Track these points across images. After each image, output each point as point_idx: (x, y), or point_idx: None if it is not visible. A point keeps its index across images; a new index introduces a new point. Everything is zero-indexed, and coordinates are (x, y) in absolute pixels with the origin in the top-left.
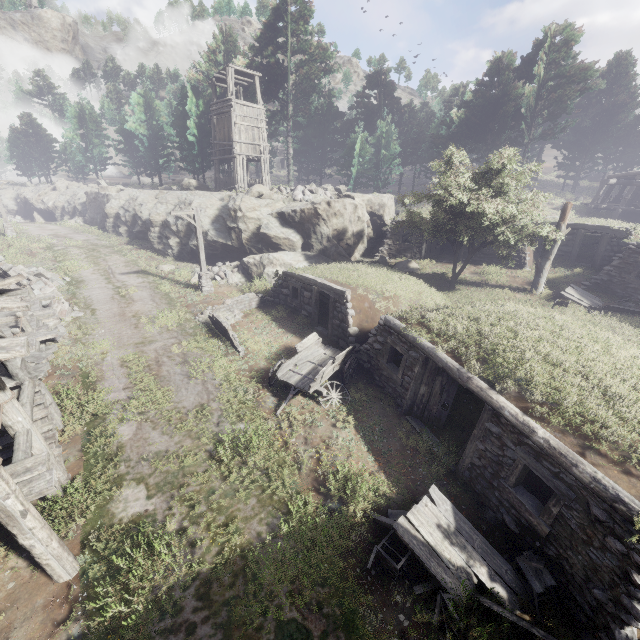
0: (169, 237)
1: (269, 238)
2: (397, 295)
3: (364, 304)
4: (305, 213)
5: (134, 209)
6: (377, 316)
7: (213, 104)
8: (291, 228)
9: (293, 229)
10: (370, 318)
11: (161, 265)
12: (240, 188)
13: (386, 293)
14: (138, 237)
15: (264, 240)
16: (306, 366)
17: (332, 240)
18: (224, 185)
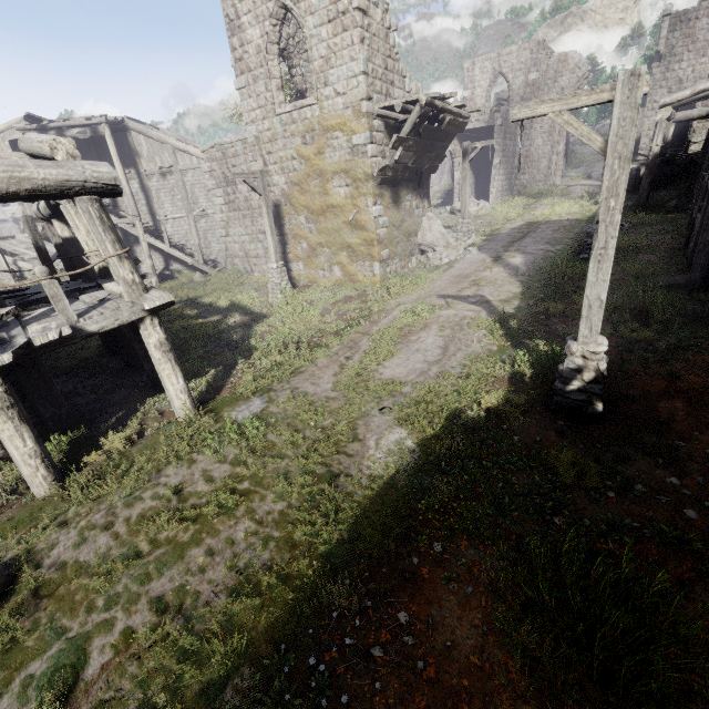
0: None
1: None
2: None
3: None
4: None
5: None
6: None
7: None
8: None
9: None
10: None
11: None
12: None
13: None
14: None
15: None
16: None
17: None
18: None
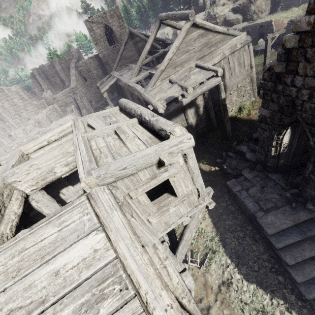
0: None
1: (229, 21)
2: (291, 16)
3: (279, 22)
4: (244, 3)
5: (165, 37)
6: (284, 25)
7: None
8: (237, 14)
9: (238, 14)
10: (281, 27)
11: None
12: (207, 8)
13: (287, 17)
14: None
15: (227, 23)
16: (262, 46)
17: (256, 12)
18: (199, 10)
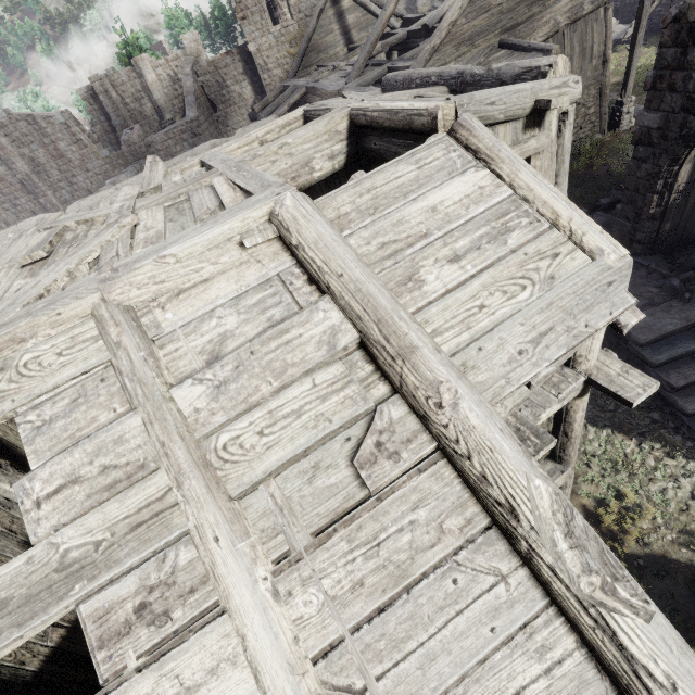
0: None
1: None
2: None
3: None
4: None
5: None
6: None
7: None
8: None
9: None
10: None
11: None
12: None
13: None
14: None
15: None
16: (614, 34)
17: None
18: None
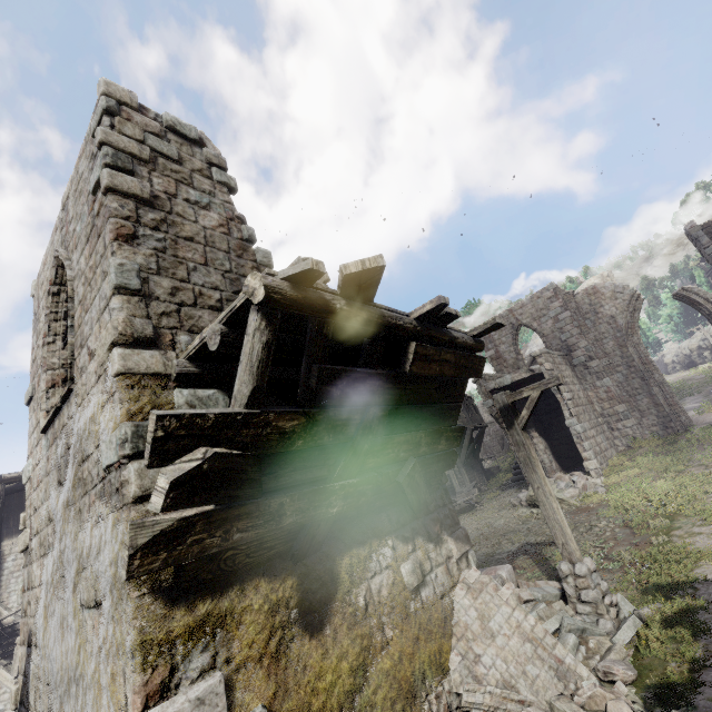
0: (703, 353)
1: None
2: None
3: None
4: None
5: (680, 353)
6: None
7: (705, 274)
8: None
9: None
10: None
11: (699, 365)
12: None
13: None
14: (688, 367)
15: None
16: None
17: None
18: None
